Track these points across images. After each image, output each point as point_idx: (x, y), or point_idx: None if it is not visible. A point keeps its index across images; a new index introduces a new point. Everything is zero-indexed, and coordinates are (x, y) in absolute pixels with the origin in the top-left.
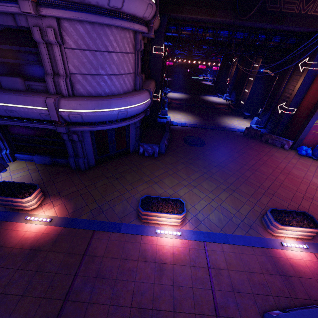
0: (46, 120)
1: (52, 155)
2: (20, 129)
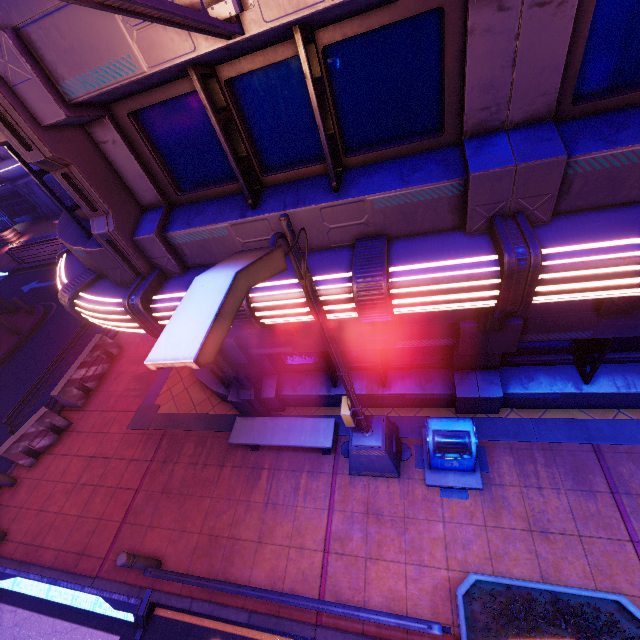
0: (2, 184)
1: (33, 213)
2: (3, 198)
